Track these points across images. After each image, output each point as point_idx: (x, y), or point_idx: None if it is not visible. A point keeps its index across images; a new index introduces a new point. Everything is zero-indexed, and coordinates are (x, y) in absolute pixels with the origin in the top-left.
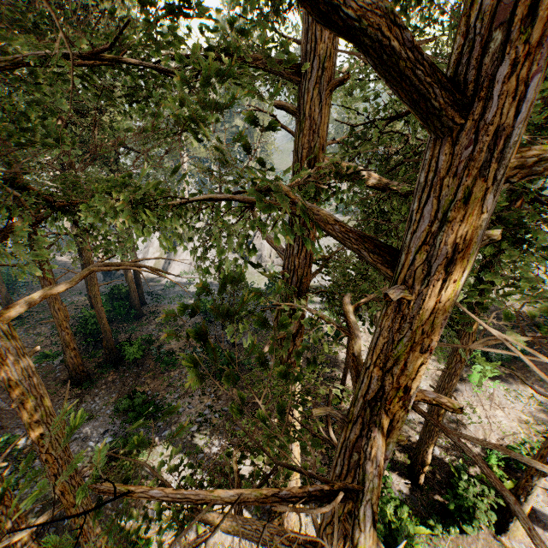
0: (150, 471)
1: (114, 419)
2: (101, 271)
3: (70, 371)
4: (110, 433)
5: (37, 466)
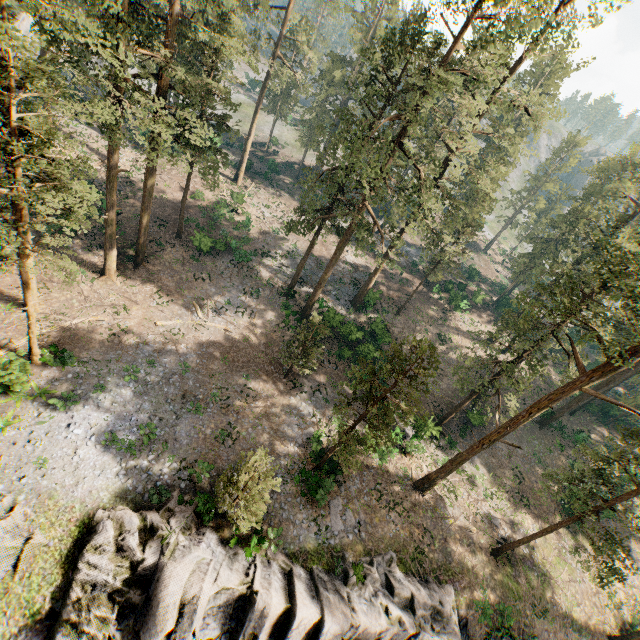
0: None
1: None
2: None
3: None
4: None
5: None
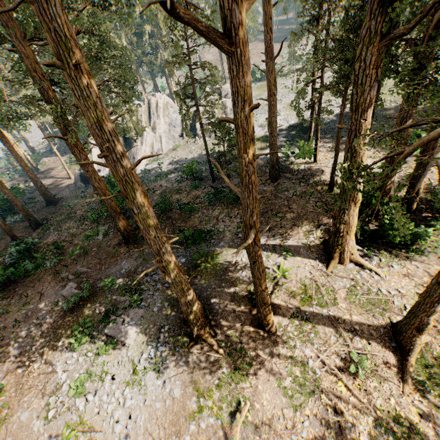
0: (228, 264)
1: (177, 250)
2: (79, 180)
3: (122, 233)
4: (180, 257)
5: (144, 288)
